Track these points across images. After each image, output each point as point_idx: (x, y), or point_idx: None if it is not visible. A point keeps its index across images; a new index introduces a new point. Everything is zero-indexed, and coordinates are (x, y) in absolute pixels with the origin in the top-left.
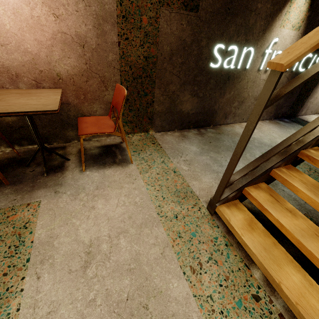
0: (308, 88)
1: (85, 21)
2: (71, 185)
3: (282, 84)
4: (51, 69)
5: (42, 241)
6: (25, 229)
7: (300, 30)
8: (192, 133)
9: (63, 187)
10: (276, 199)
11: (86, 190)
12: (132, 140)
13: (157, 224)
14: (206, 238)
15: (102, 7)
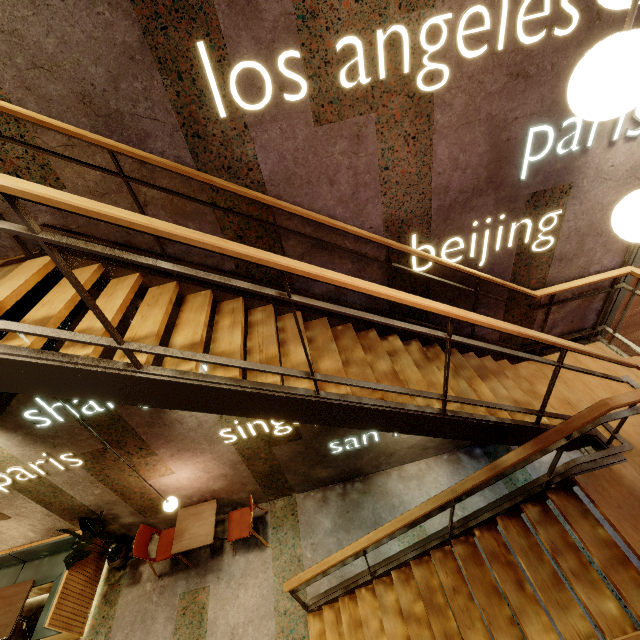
0: None
1: (225, 468)
2: (226, 571)
3: None
4: (209, 488)
5: (212, 620)
6: (203, 609)
7: None
8: (335, 493)
9: (222, 573)
10: (337, 621)
11: (235, 577)
12: (276, 509)
13: (272, 618)
14: (298, 636)
15: (233, 461)
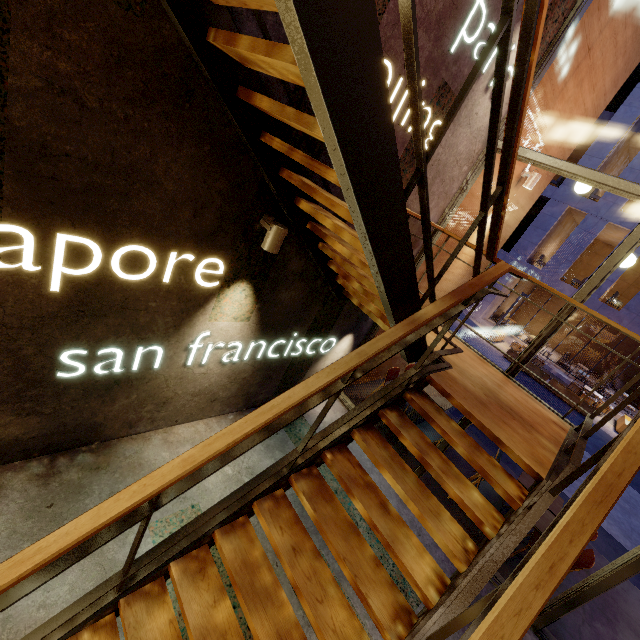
0: (298, 369)
1: None
2: None
3: (246, 372)
4: None
5: None
6: None
7: (251, 320)
8: (27, 474)
9: None
10: None
11: None
12: None
13: None
14: None
15: None
